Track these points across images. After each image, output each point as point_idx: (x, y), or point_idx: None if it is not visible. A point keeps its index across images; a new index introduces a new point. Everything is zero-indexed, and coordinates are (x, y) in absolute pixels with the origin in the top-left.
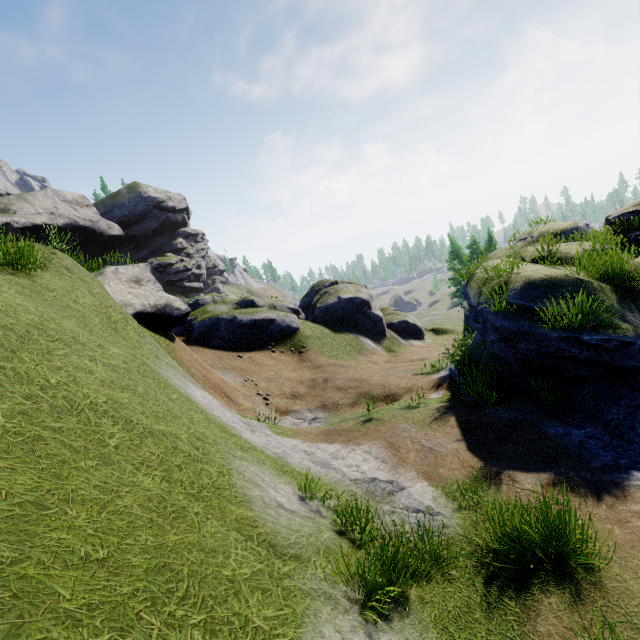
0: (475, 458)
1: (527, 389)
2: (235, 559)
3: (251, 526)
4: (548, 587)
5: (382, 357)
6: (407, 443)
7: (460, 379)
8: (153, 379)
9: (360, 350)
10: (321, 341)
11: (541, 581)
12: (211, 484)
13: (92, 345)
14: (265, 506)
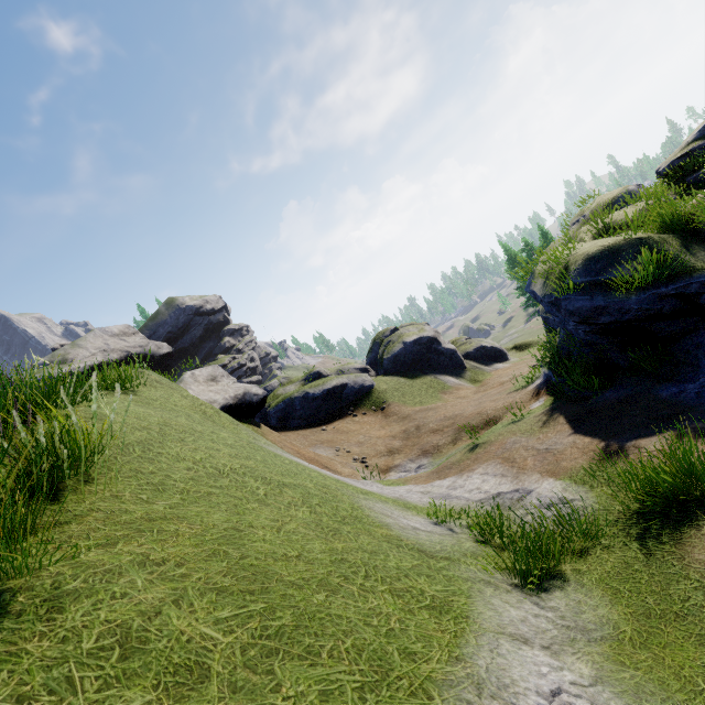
0: (594, 442)
1: (628, 364)
2: (394, 558)
3: (397, 540)
4: (697, 522)
5: (469, 390)
6: (521, 452)
7: (556, 378)
8: (263, 452)
9: (443, 389)
10: (400, 391)
11: (689, 520)
12: (349, 515)
13: (207, 432)
14: (402, 529)
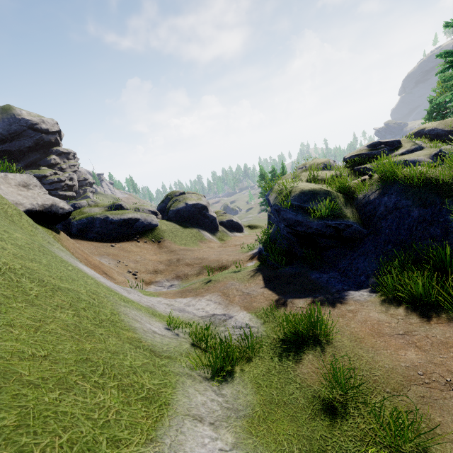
0: (273, 295)
1: (301, 255)
2: (131, 357)
3: (138, 341)
4: (308, 351)
5: (216, 244)
6: (234, 292)
7: (265, 252)
8: (51, 256)
9: (201, 239)
10: (174, 234)
11: (305, 349)
12: (107, 319)
13: None
14: (145, 332)
